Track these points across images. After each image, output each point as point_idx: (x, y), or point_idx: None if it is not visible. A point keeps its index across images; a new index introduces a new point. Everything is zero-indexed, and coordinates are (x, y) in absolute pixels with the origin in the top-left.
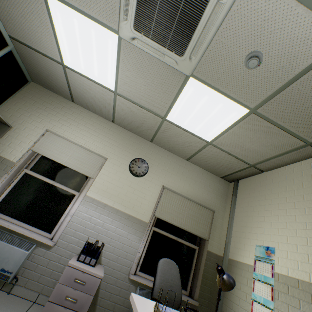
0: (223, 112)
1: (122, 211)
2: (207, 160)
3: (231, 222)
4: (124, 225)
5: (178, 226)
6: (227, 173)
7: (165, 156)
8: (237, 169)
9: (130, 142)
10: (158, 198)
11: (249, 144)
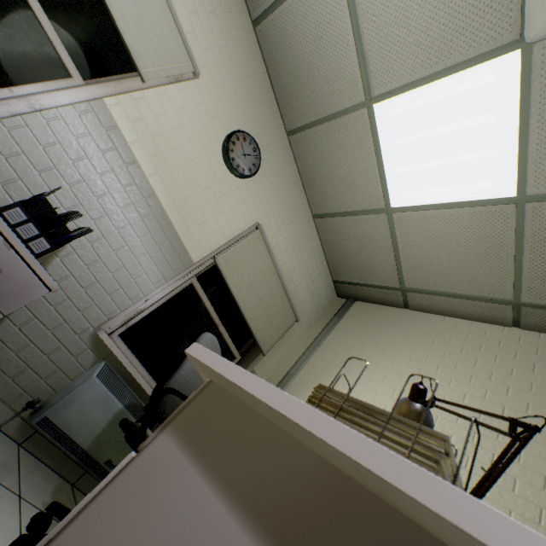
0: (478, 170)
1: (161, 203)
2: (348, 239)
3: (315, 349)
4: (147, 233)
5: (240, 305)
6: (352, 280)
7: (291, 180)
8: (376, 282)
9: (257, 96)
10: (238, 237)
11: (443, 253)
